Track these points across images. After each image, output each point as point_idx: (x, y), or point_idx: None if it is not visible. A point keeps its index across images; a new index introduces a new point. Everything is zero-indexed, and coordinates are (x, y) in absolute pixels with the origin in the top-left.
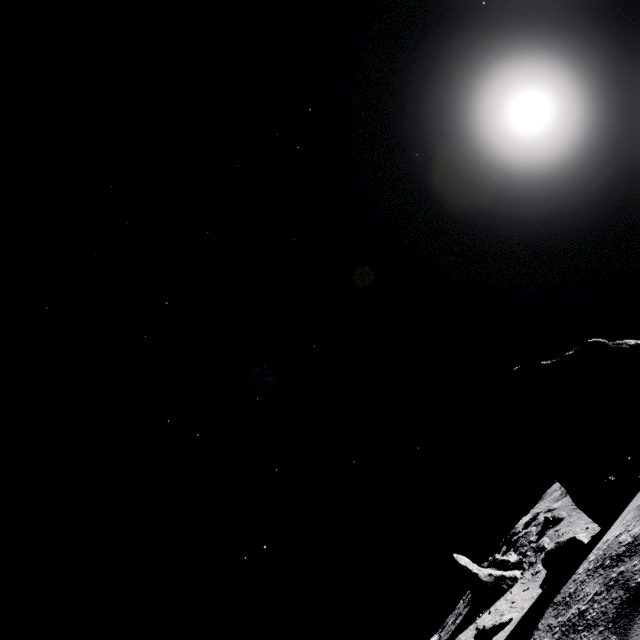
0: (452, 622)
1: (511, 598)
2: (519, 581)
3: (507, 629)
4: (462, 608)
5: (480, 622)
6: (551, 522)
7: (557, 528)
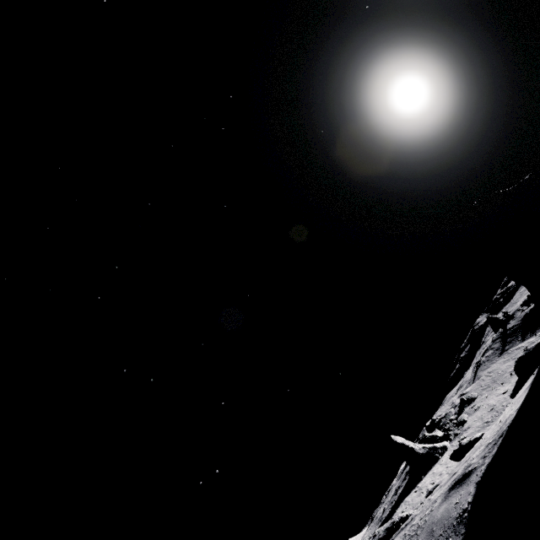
0: (393, 495)
1: (445, 462)
2: (448, 449)
3: (506, 413)
4: (400, 483)
5: (421, 485)
6: (466, 402)
7: (472, 405)
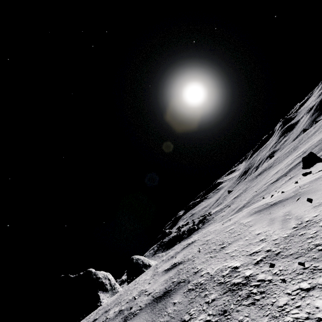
0: None
1: None
2: None
3: None
4: None
5: None
6: (124, 281)
7: (124, 285)
